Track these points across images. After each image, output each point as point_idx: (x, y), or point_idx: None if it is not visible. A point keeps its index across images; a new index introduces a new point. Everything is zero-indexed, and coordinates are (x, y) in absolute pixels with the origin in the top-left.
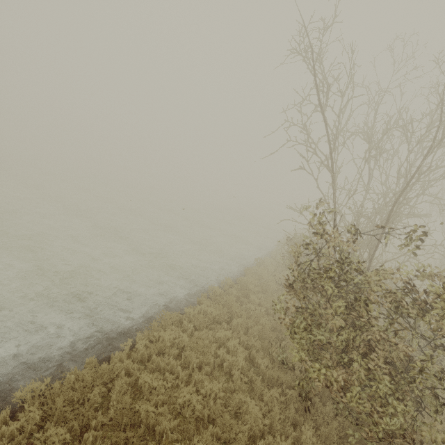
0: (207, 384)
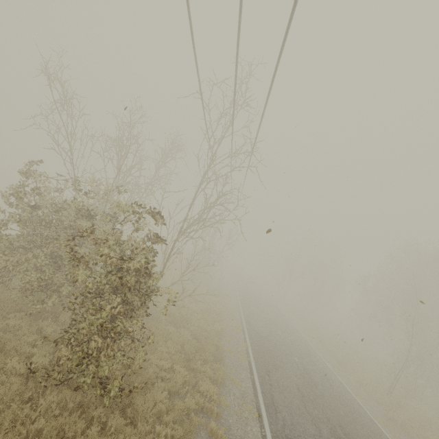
0: None
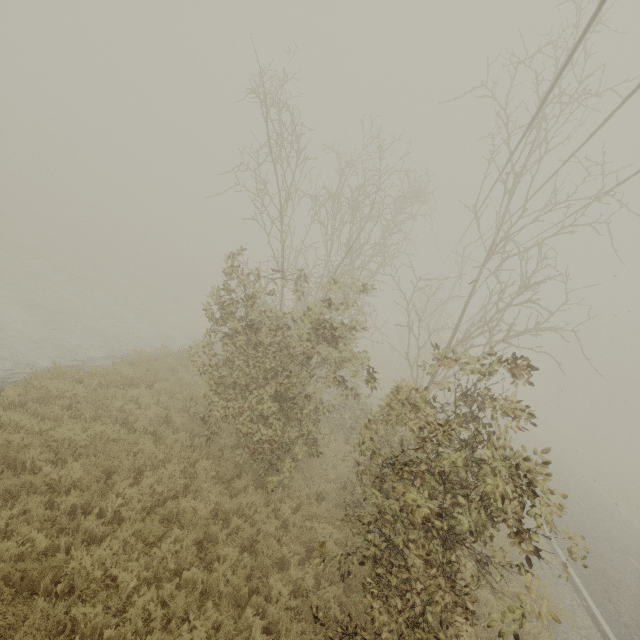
0: (99, 427)
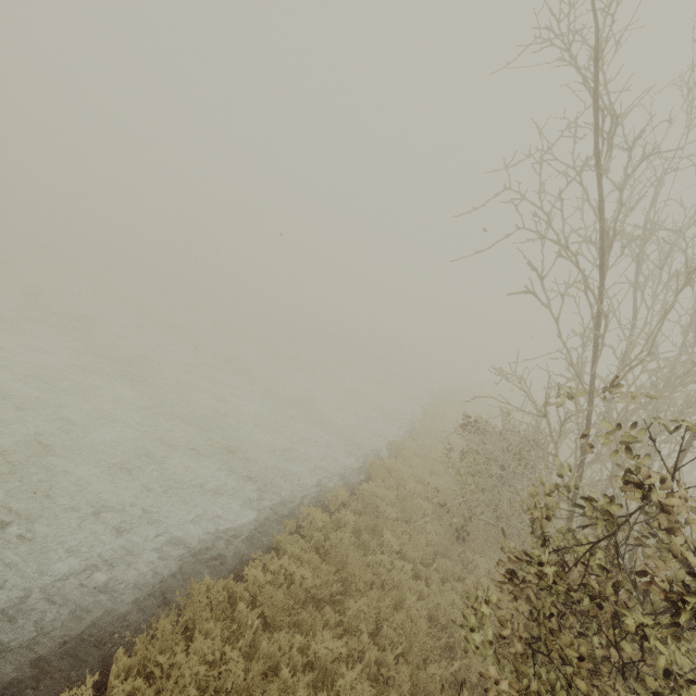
0: None
